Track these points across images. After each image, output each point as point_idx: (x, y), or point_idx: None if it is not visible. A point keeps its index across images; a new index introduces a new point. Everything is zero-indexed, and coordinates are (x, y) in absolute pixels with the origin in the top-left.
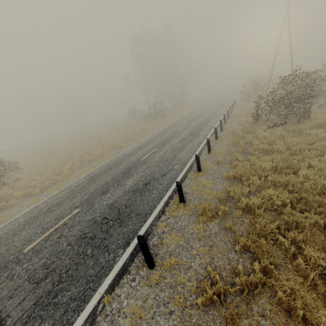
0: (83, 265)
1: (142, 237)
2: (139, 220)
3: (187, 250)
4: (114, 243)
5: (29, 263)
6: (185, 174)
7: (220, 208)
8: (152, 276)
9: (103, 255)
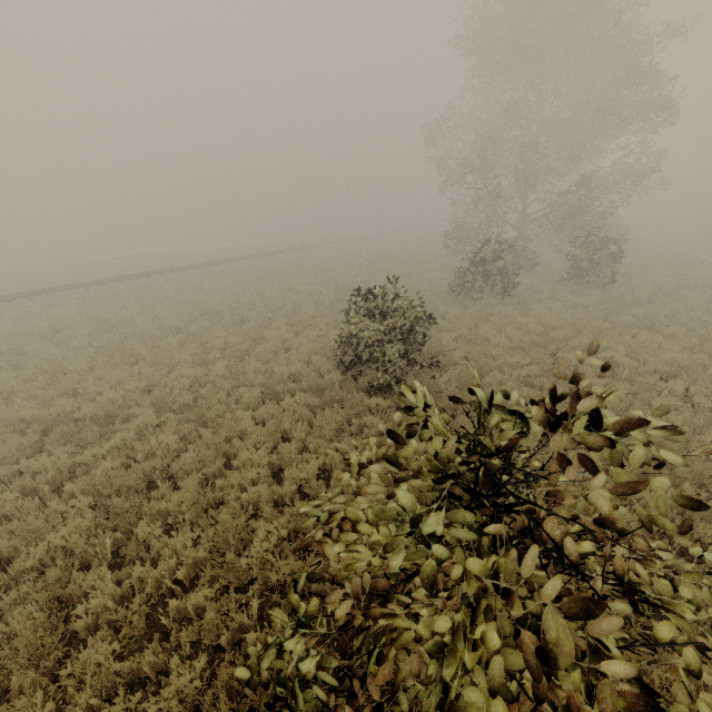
0: None
1: None
2: None
3: None
4: None
5: None
6: None
7: None
8: None
9: None
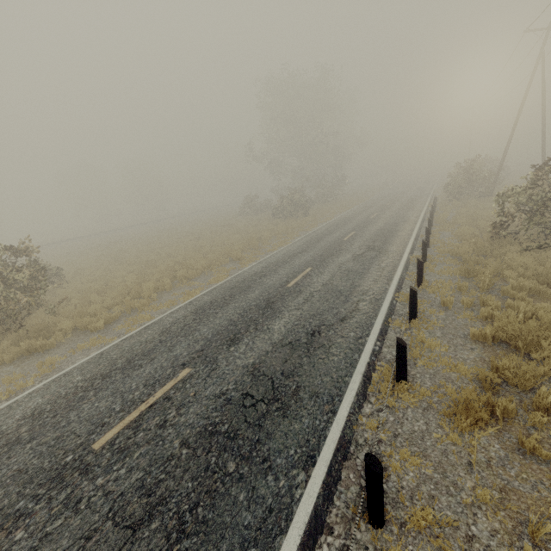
0: (225, 497)
1: (374, 458)
2: (321, 407)
3: (448, 492)
4: (281, 454)
5: (109, 477)
6: (385, 322)
7: (499, 403)
8: (385, 548)
9: (264, 481)
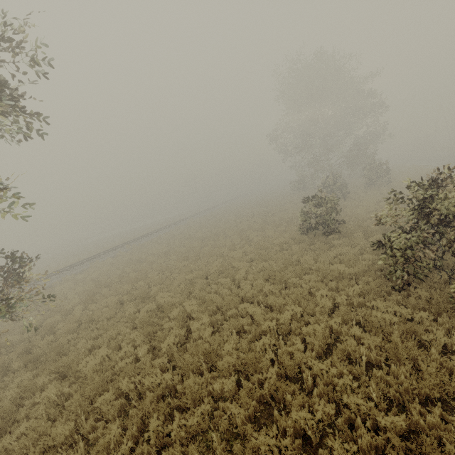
0: None
1: None
2: None
3: None
4: None
5: None
6: None
7: None
8: None
9: None
